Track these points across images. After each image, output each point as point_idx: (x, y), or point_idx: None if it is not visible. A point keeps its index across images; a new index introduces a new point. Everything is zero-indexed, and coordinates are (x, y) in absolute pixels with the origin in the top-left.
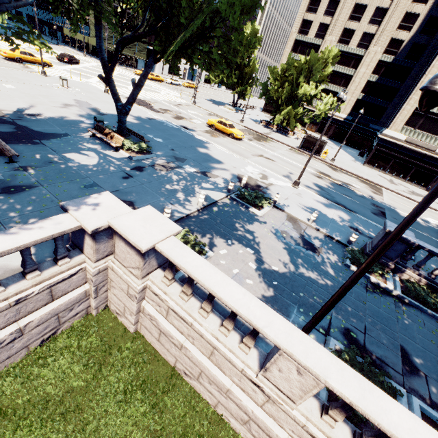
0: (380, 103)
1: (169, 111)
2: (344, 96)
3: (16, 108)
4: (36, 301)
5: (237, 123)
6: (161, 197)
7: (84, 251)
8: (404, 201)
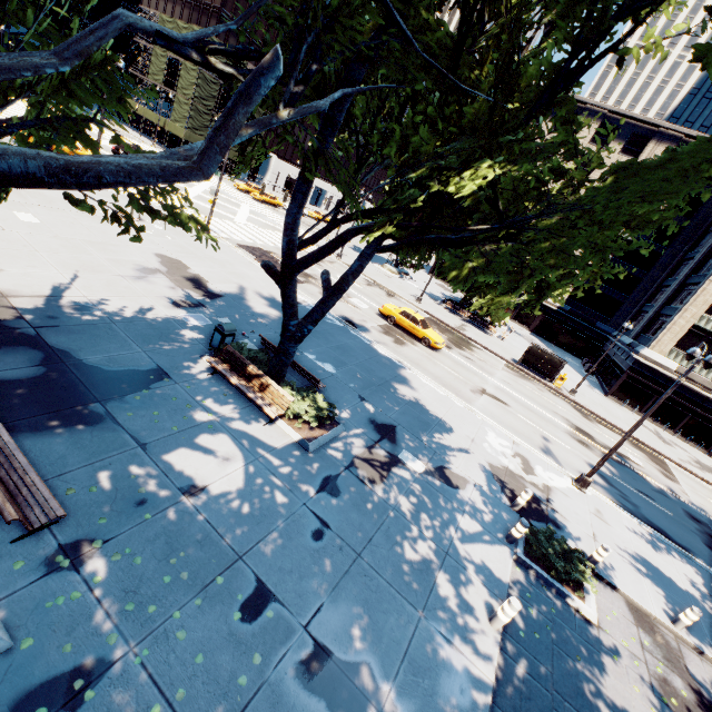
0: (613, 294)
1: (311, 277)
2: (698, 351)
3: (42, 286)
4: None
5: (412, 304)
6: (415, 609)
7: None
8: (708, 492)
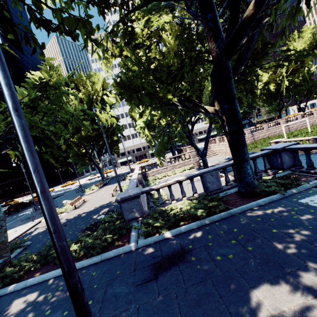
0: None
1: None
2: None
3: None
4: (310, 118)
5: None
6: None
7: (313, 115)
8: None
